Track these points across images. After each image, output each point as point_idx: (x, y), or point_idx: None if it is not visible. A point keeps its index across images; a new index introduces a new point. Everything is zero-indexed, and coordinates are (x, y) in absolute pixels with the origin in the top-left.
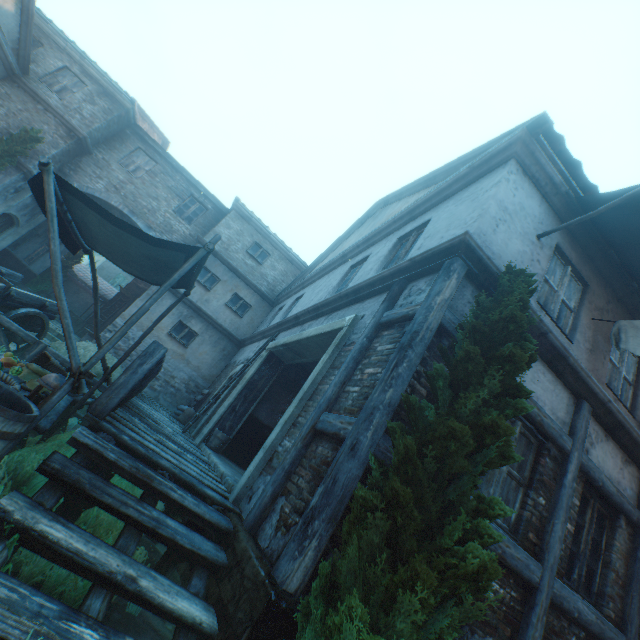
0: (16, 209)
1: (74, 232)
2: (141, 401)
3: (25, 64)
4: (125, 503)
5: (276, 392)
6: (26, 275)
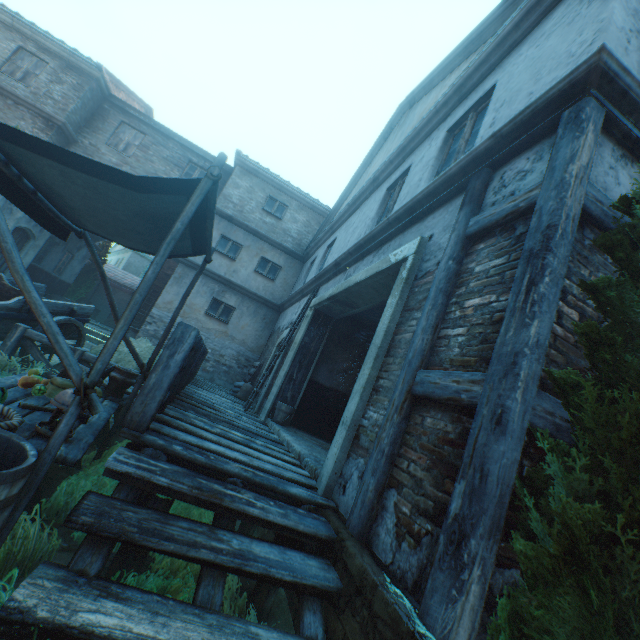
0: (25, 221)
1: (48, 208)
2: (196, 387)
3: None
4: (193, 544)
5: (331, 351)
6: (60, 287)
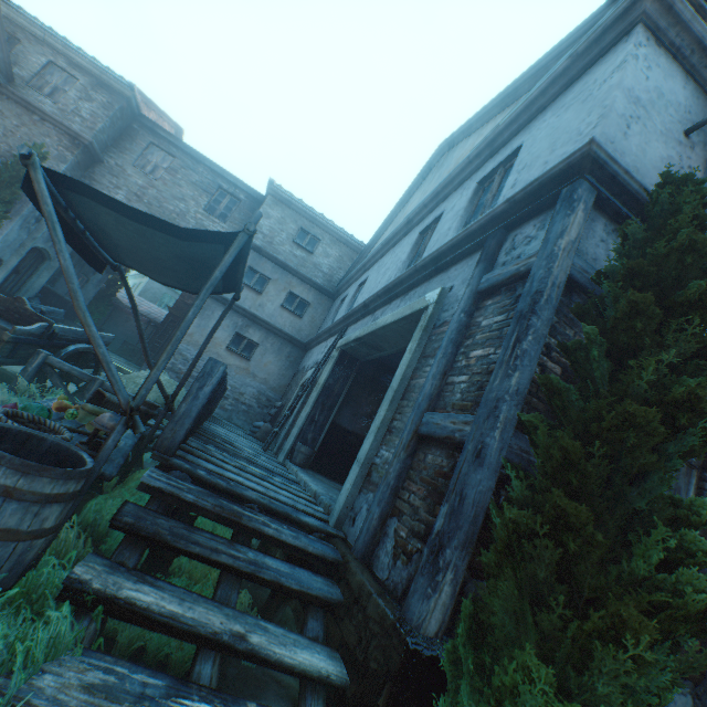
0: (43, 241)
1: (92, 245)
2: (214, 424)
3: (7, 69)
4: (215, 550)
5: (355, 394)
6: (72, 311)
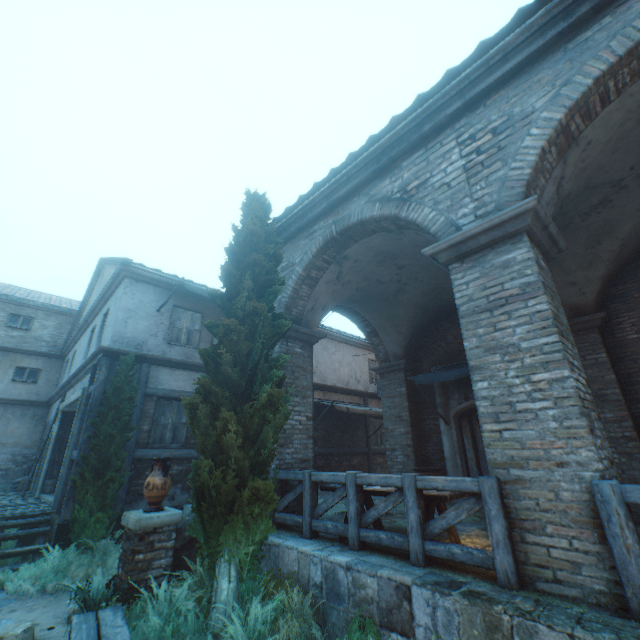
0: None
1: None
2: None
3: None
4: None
5: None
6: None
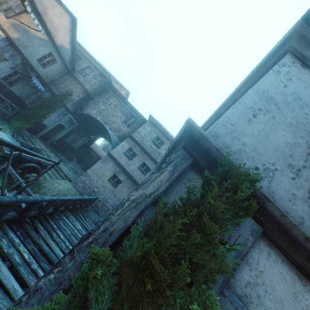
0: (64, 122)
1: None
2: (69, 215)
3: (73, 67)
4: None
5: None
6: (71, 148)
